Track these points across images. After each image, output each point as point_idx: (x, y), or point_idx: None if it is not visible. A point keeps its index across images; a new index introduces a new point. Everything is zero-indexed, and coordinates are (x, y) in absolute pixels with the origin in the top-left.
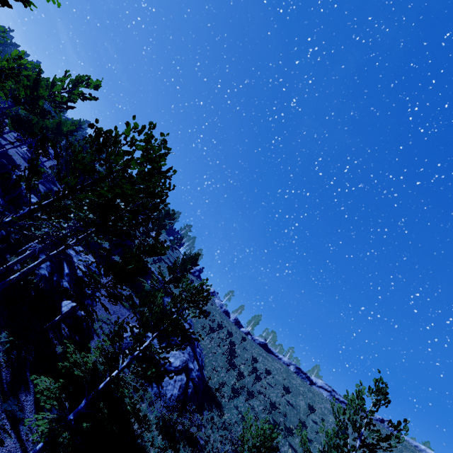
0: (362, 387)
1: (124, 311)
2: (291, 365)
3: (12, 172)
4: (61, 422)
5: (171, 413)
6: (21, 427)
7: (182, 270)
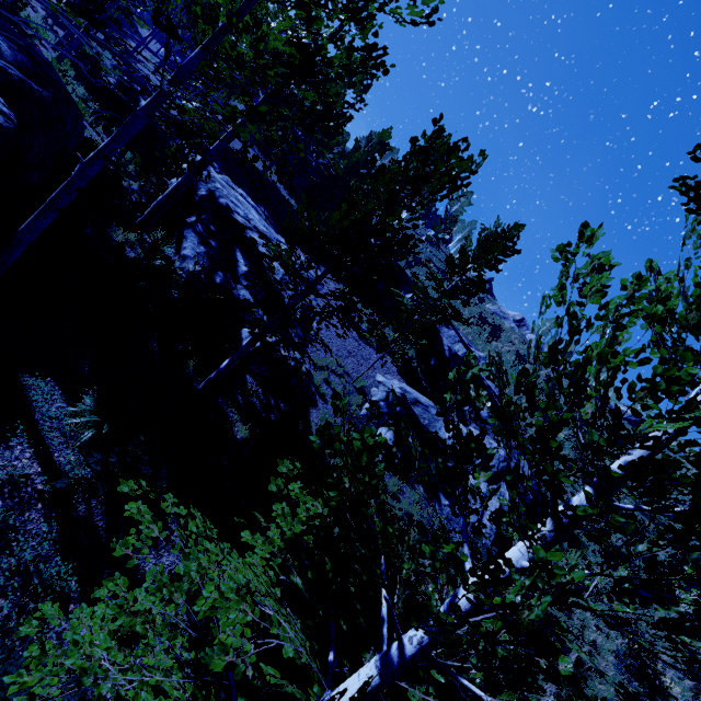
0: None
1: (368, 351)
2: None
3: (139, 96)
4: None
5: None
6: None
7: (481, 266)
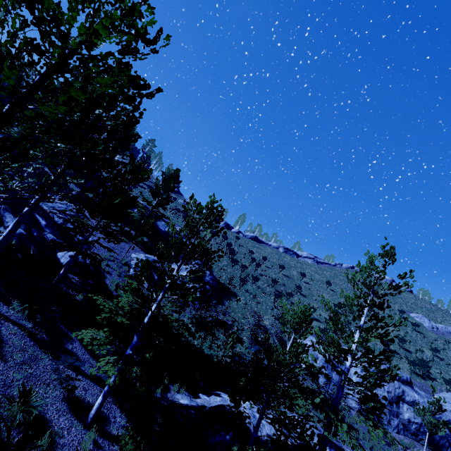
0: (370, 254)
1: (123, 244)
2: (280, 247)
3: None
4: (125, 361)
5: (201, 312)
6: (82, 368)
7: (167, 191)
